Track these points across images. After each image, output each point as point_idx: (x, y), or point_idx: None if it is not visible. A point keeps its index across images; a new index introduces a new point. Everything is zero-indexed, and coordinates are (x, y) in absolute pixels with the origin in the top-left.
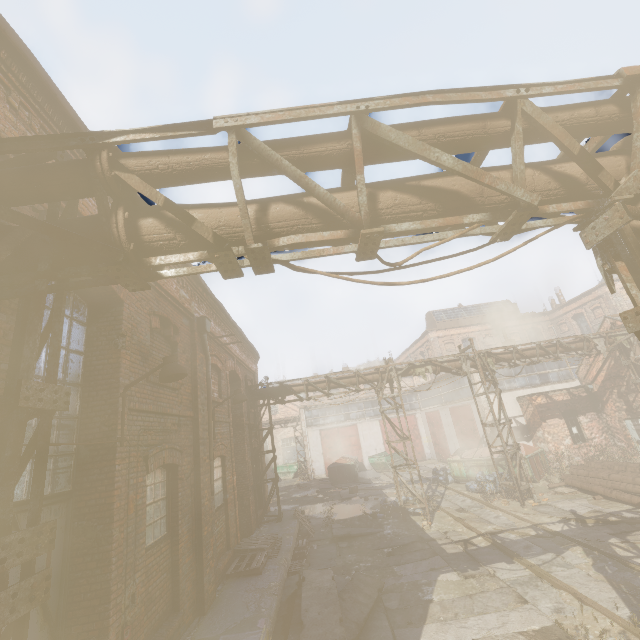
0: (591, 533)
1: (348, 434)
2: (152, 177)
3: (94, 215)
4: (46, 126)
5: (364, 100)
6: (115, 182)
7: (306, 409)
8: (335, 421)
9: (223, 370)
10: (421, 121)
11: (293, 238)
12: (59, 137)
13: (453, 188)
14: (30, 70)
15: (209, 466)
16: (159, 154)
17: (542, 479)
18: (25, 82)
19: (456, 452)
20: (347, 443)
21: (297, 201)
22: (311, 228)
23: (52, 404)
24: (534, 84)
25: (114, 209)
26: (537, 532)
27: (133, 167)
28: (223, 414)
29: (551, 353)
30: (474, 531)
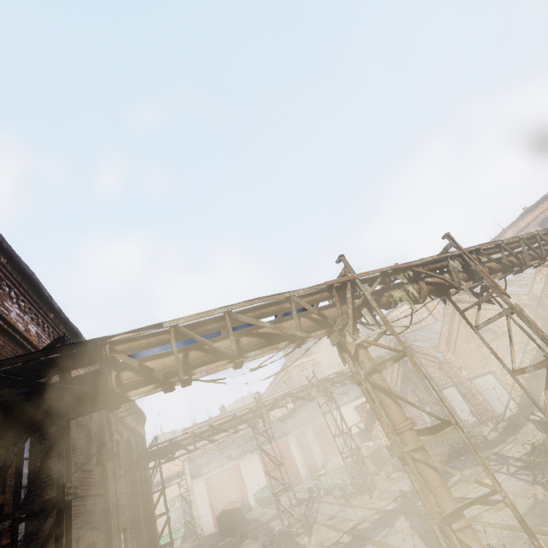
0: (409, 502)
1: (232, 476)
2: (130, 351)
3: (91, 373)
4: (31, 306)
5: (230, 305)
6: (111, 358)
7: (190, 460)
8: (219, 465)
9: (120, 442)
10: (255, 307)
11: (203, 368)
12: (83, 342)
13: (272, 332)
14: (30, 281)
15: (118, 539)
16: (134, 340)
17: (382, 471)
18: (26, 288)
19: (322, 466)
20: (232, 486)
21: (202, 348)
22: (210, 360)
23: (73, 496)
24: (296, 290)
25: (109, 371)
26: (380, 515)
27: (121, 349)
28: (123, 485)
29: None
30: (341, 531)
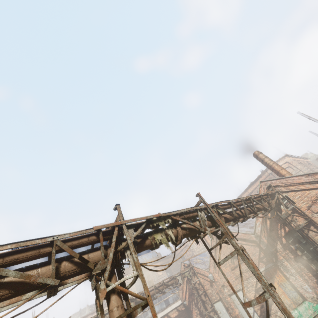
0: None
1: None
2: None
3: None
4: None
5: None
6: None
7: None
8: None
9: None
10: (8, 252)
11: None
12: None
13: (22, 279)
14: None
15: None
16: None
17: None
18: None
19: None
20: None
21: None
22: None
23: None
24: (61, 234)
25: None
26: None
27: None
28: None
29: (161, 290)
30: None
